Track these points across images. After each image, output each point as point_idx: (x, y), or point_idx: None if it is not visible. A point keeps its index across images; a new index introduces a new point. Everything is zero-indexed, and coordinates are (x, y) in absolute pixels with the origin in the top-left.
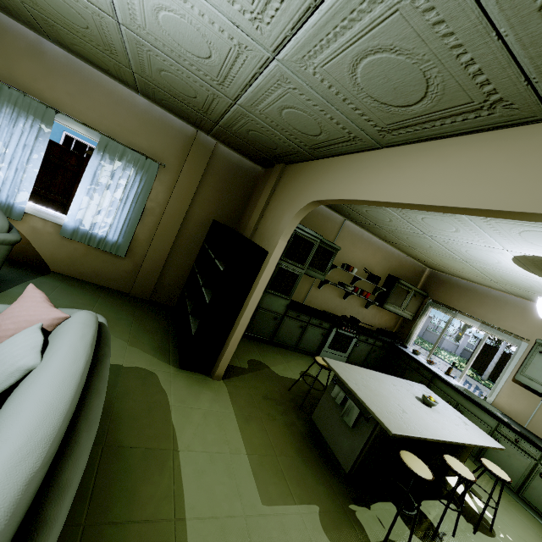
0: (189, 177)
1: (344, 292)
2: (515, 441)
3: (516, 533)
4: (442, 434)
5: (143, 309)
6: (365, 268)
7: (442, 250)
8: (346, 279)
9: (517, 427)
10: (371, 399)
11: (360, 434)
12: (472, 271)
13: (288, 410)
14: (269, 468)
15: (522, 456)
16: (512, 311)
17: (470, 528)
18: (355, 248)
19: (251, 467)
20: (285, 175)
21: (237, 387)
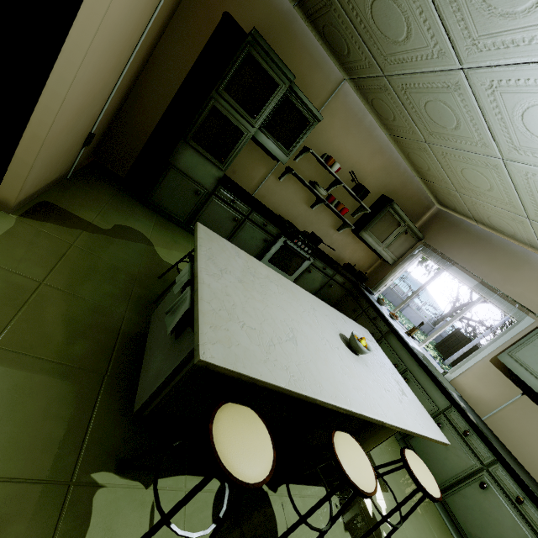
0: None
1: (314, 199)
2: (463, 433)
3: None
4: (346, 397)
5: None
6: (352, 172)
7: (475, 130)
8: (322, 181)
9: (474, 417)
10: (229, 296)
11: (177, 351)
12: (503, 194)
13: (125, 296)
14: None
15: (465, 453)
16: (531, 274)
17: None
18: (347, 136)
19: None
20: None
21: (43, 235)
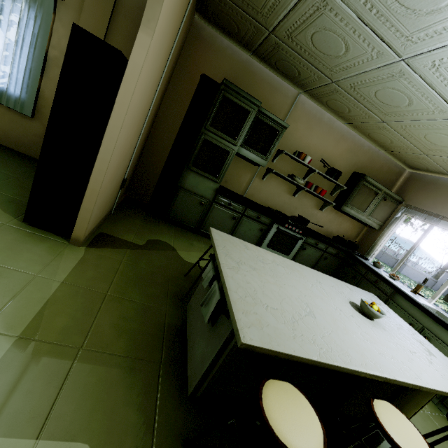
0: (94, 16)
1: (294, 188)
2: None
3: None
4: (375, 363)
5: None
6: (322, 160)
7: (429, 102)
8: (298, 173)
9: None
10: (249, 284)
11: (216, 336)
12: None
13: (164, 295)
14: (43, 364)
15: None
16: None
17: None
18: (311, 133)
19: (3, 358)
20: None
21: (102, 258)
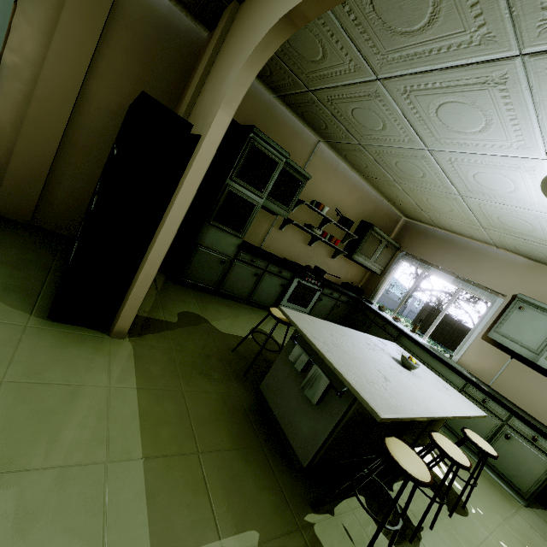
0: (80, 19)
1: (310, 237)
2: (482, 402)
3: (484, 504)
4: (433, 408)
5: (11, 234)
6: (337, 209)
7: (438, 179)
8: (314, 222)
9: (485, 386)
10: (346, 364)
11: (327, 413)
12: (461, 214)
13: (228, 378)
14: (181, 478)
15: (488, 416)
16: (491, 264)
17: (444, 509)
18: (327, 182)
19: (146, 483)
20: (237, 18)
21: (152, 348)
